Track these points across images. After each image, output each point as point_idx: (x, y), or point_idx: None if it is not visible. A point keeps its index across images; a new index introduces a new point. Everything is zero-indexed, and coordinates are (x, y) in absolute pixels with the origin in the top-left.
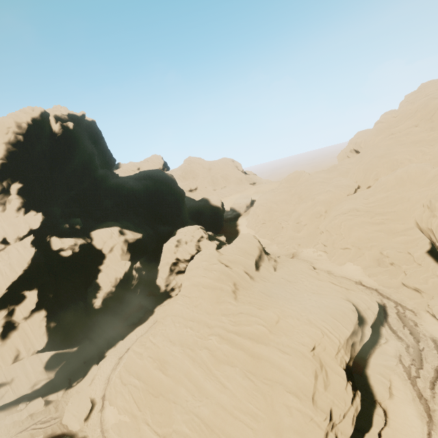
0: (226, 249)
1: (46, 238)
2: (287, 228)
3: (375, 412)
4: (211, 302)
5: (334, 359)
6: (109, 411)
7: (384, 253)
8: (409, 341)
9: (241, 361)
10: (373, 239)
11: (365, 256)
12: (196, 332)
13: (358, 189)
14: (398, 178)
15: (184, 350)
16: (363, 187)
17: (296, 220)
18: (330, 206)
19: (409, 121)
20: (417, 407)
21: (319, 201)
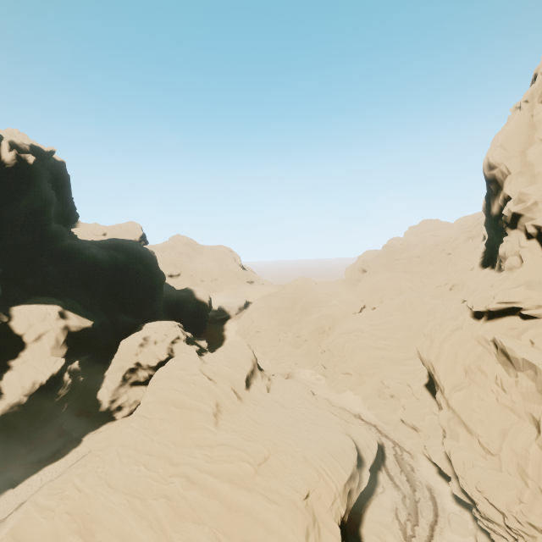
0: (211, 357)
1: None
2: (285, 342)
3: None
4: (181, 427)
5: (329, 511)
6: None
7: (386, 383)
8: (406, 490)
9: (213, 515)
10: (375, 365)
11: (366, 385)
12: (152, 471)
13: (363, 308)
14: (401, 304)
15: (129, 499)
16: (369, 308)
17: (297, 333)
18: (334, 322)
19: (412, 251)
20: None
21: (324, 315)
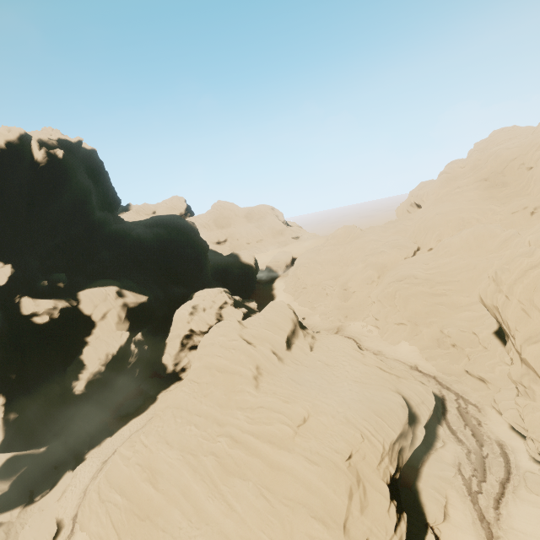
0: (251, 321)
1: (15, 298)
2: (333, 296)
3: (426, 539)
4: (225, 390)
5: (375, 471)
6: (80, 538)
7: (445, 332)
8: (471, 445)
9: (256, 472)
10: (432, 313)
11: (422, 335)
12: (202, 431)
13: (417, 251)
14: (464, 241)
15: (184, 455)
16: (424, 250)
17: (343, 286)
18: (384, 270)
19: (478, 173)
20: (478, 533)
21: (372, 264)
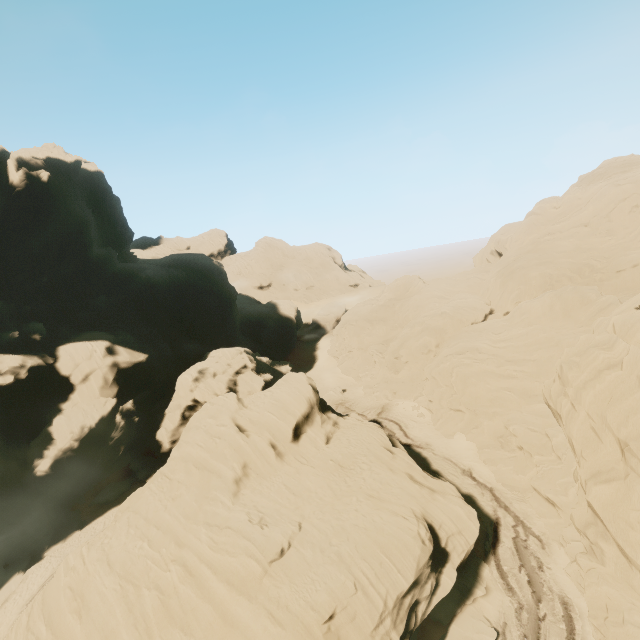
0: (255, 398)
1: None
2: (381, 365)
3: None
4: (198, 494)
5: (368, 639)
6: None
7: (510, 429)
8: (524, 598)
9: (202, 625)
10: (497, 401)
11: (483, 429)
12: (155, 550)
13: (490, 314)
14: (547, 307)
15: (123, 585)
16: (498, 313)
17: (394, 354)
18: (444, 337)
19: (576, 216)
20: None
21: (429, 328)
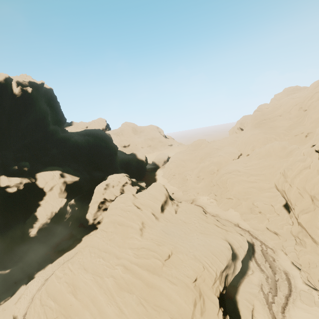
0: (140, 194)
1: None
2: (190, 180)
3: None
4: (122, 236)
5: (211, 289)
6: None
7: (255, 204)
8: (269, 273)
9: (138, 289)
10: (248, 193)
11: (242, 205)
12: (106, 262)
13: (240, 155)
14: (267, 151)
15: (94, 277)
16: (244, 155)
17: (197, 175)
18: (220, 166)
19: (276, 112)
20: None
21: (214, 162)
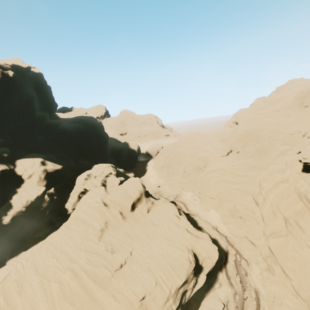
0: (113, 189)
1: None
2: (177, 174)
3: None
4: (82, 236)
5: (161, 309)
6: None
7: (236, 208)
8: (238, 289)
9: (80, 301)
10: (231, 194)
11: (223, 207)
12: (59, 263)
13: (230, 152)
14: (257, 150)
15: (42, 280)
16: (234, 152)
17: (184, 169)
18: (208, 162)
19: (273, 107)
20: None
21: (201, 158)
